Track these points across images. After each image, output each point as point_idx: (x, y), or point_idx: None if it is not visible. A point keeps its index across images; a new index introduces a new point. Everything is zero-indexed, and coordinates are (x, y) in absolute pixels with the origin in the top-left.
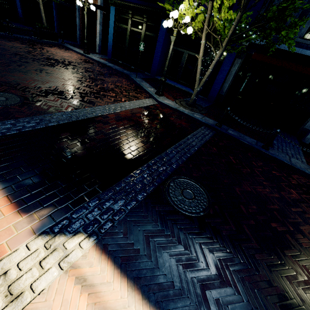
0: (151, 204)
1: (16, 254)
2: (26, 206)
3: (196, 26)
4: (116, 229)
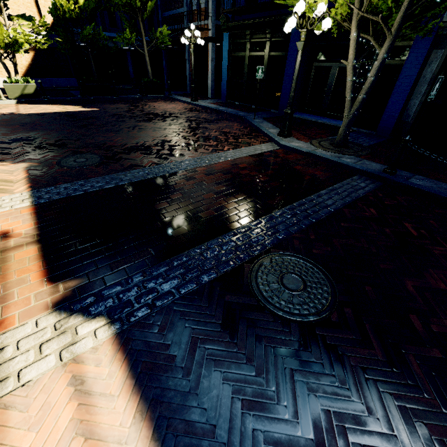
0: (220, 290)
1: (22, 329)
2: (56, 274)
3: (340, 15)
4: (153, 319)
